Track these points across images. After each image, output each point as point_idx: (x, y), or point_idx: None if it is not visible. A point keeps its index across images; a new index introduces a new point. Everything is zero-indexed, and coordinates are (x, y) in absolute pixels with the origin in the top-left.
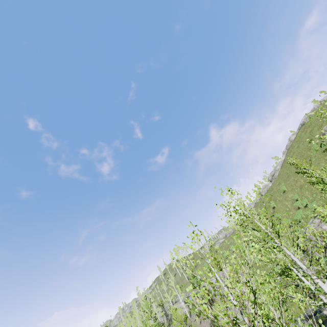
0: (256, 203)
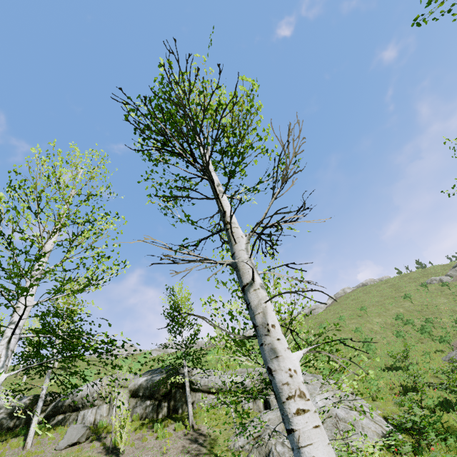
0: None
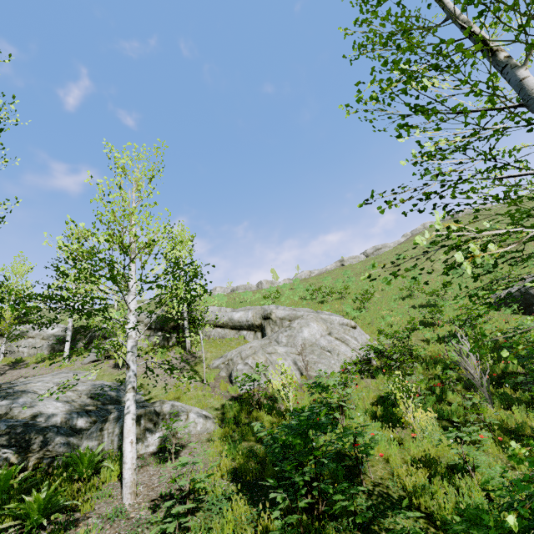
0: (324, 271)
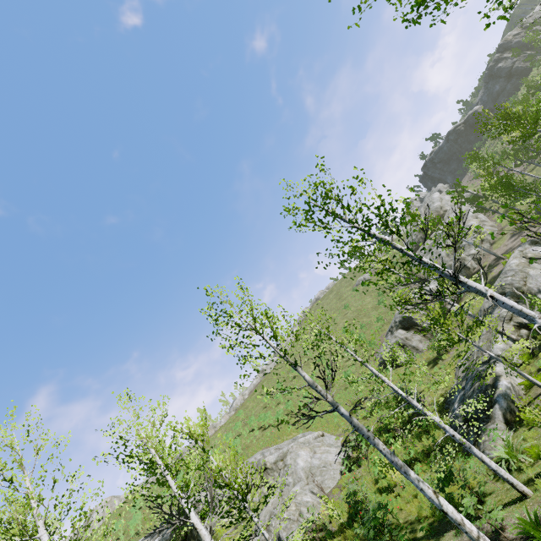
0: (253, 388)
